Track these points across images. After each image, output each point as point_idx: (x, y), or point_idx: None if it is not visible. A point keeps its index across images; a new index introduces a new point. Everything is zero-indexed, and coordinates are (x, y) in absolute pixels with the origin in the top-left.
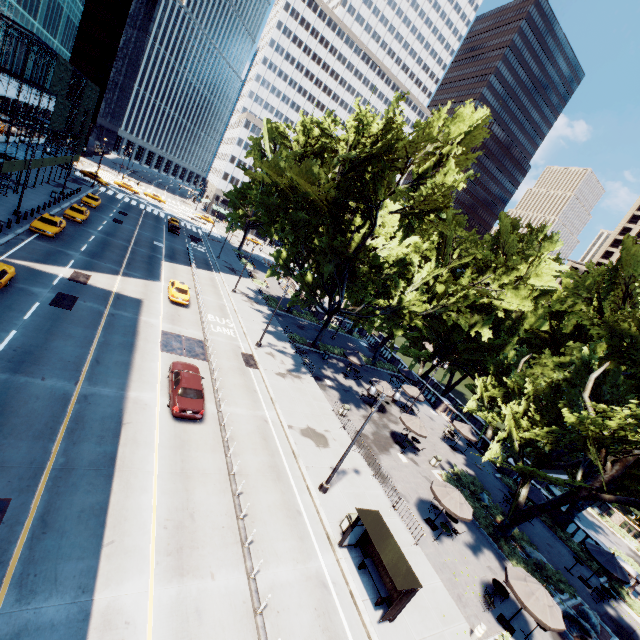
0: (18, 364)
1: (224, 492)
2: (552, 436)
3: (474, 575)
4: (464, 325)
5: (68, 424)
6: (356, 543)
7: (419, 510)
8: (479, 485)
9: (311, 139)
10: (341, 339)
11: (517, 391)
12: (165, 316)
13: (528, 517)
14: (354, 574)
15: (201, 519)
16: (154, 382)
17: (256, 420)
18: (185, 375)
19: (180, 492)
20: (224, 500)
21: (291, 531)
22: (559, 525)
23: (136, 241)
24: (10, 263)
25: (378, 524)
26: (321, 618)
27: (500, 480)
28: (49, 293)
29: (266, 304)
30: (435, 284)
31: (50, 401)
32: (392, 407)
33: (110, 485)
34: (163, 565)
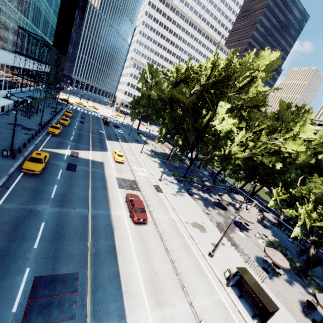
0: (62, 202)
1: (166, 260)
2: None
3: (294, 297)
4: (266, 162)
5: (91, 231)
6: (234, 284)
7: (257, 263)
8: (283, 246)
9: (180, 74)
10: (195, 172)
11: (298, 195)
12: (115, 169)
13: (318, 265)
14: (237, 301)
15: (160, 276)
16: (120, 205)
17: (170, 220)
18: (135, 201)
19: (147, 262)
20: (168, 265)
21: (202, 279)
22: None
23: (92, 131)
24: (44, 150)
25: (248, 275)
26: None
27: (292, 242)
28: (64, 164)
29: (157, 157)
30: (247, 141)
31: (80, 220)
32: (229, 206)
33: (117, 261)
34: (151, 302)
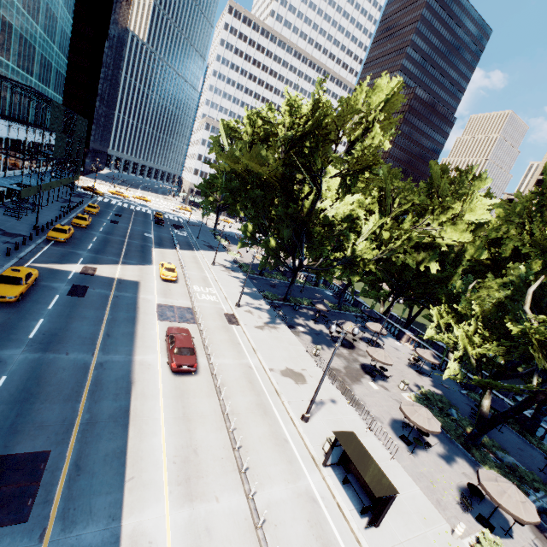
0: (47, 344)
1: (220, 429)
2: (501, 348)
3: (450, 481)
4: (412, 263)
5: (89, 387)
6: (338, 462)
7: (393, 429)
8: (446, 402)
9: (256, 129)
10: (309, 291)
11: (469, 314)
12: (159, 292)
13: (494, 425)
14: (339, 488)
15: (203, 453)
16: (154, 346)
17: (242, 367)
18: (178, 337)
19: (184, 433)
20: (221, 436)
21: (280, 457)
22: (527, 430)
23: (130, 235)
24: (34, 267)
25: (354, 443)
26: (314, 528)
27: (466, 396)
28: (66, 286)
29: (241, 271)
30: (381, 232)
31: (74, 370)
32: (360, 343)
33: (127, 432)
34: (175, 493)
